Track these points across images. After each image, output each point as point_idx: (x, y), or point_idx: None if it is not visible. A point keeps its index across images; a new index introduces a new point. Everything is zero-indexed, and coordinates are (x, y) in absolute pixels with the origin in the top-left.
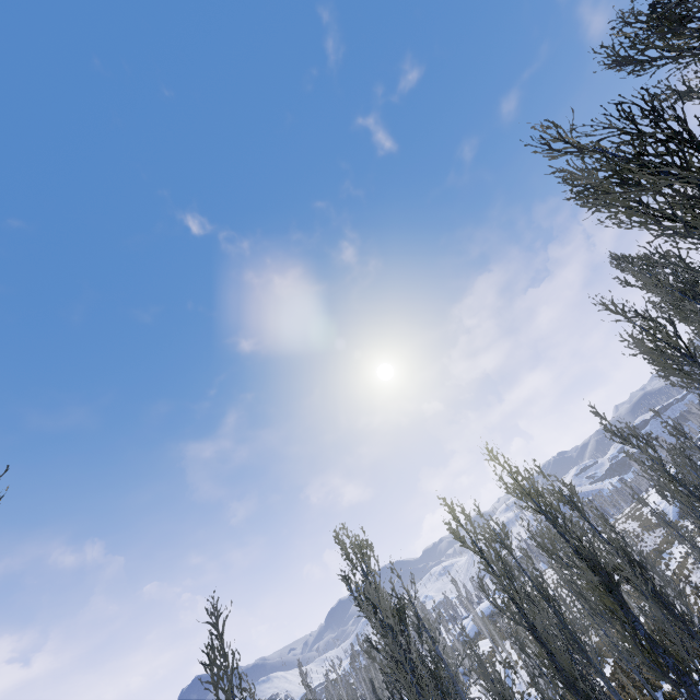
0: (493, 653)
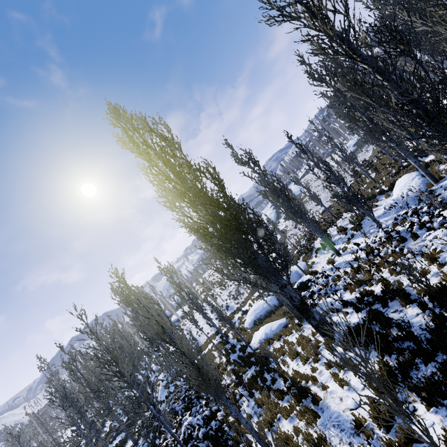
0: None
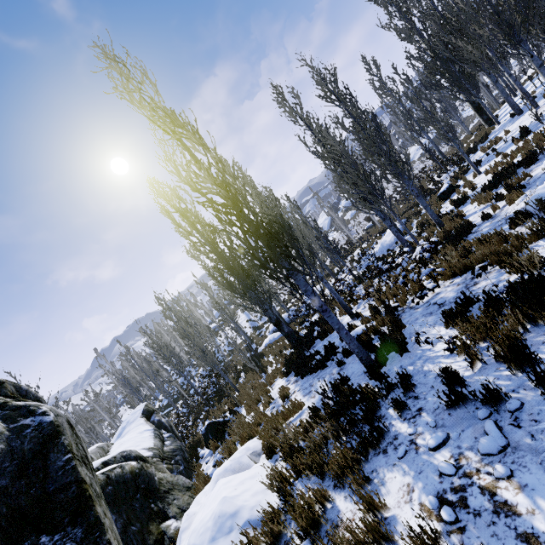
0: (235, 312)
